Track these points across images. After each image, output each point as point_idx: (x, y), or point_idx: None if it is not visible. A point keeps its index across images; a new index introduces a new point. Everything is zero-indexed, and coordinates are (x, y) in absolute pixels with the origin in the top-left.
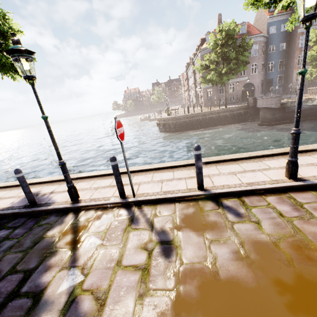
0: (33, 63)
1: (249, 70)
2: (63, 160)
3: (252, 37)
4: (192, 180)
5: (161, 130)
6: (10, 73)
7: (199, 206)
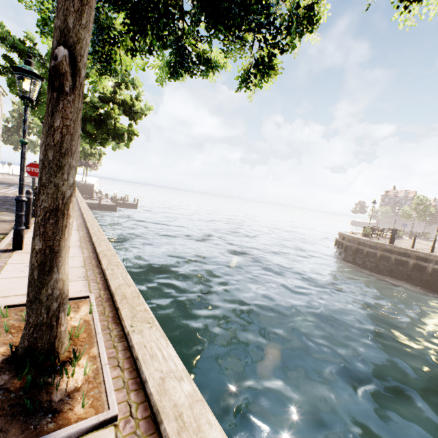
0: None
1: None
2: None
3: None
4: None
5: (336, 252)
6: (116, 138)
7: (2, 230)
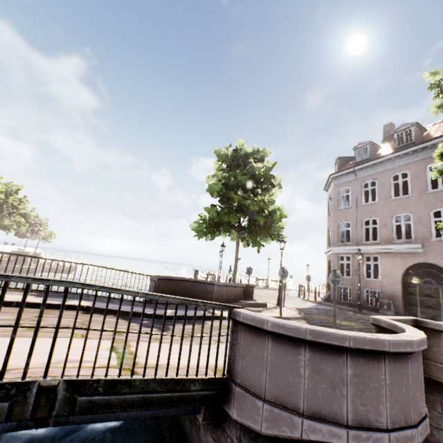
0: None
1: (426, 225)
2: None
3: (423, 147)
4: None
5: None
6: None
7: None
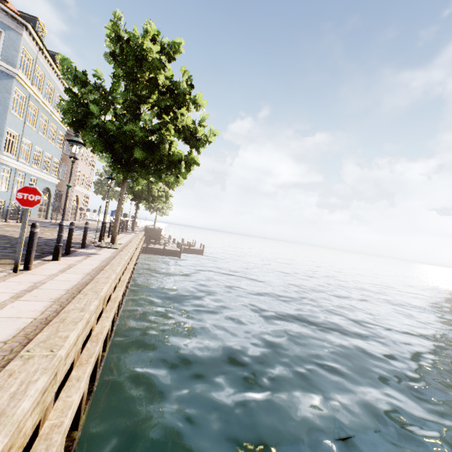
0: (77, 148)
1: None
2: (63, 221)
3: None
4: (5, 296)
5: None
6: (172, 168)
7: None
